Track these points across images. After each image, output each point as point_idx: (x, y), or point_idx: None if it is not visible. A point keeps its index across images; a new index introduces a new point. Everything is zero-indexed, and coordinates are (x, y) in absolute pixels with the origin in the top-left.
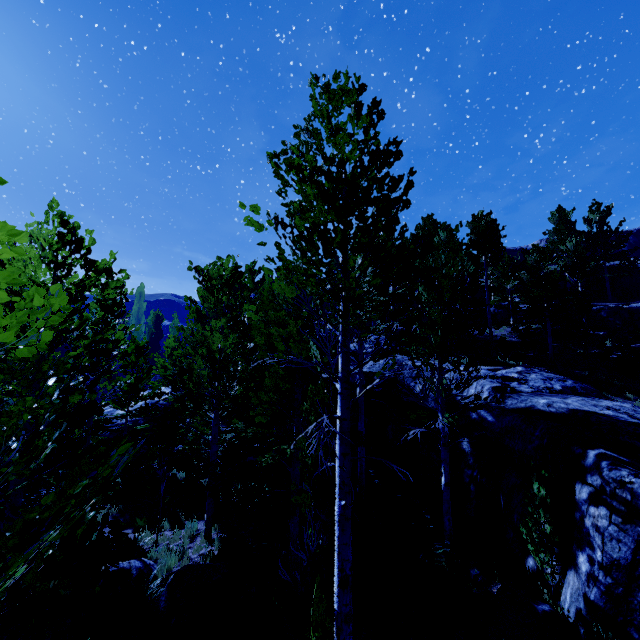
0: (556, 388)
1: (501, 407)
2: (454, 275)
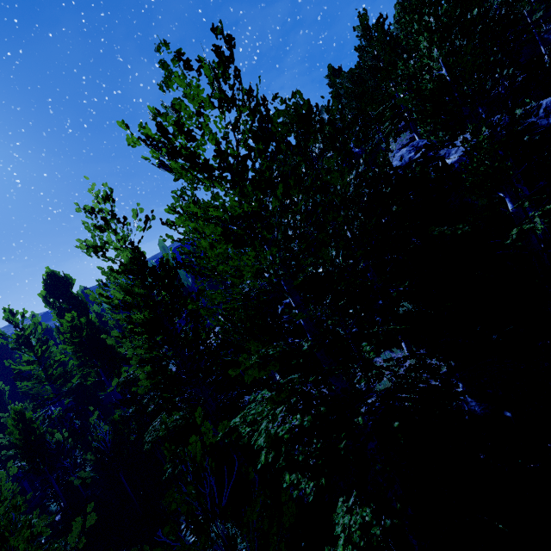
0: None
1: None
2: None
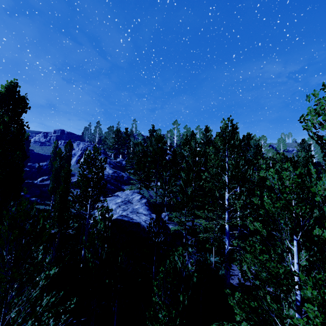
0: None
1: None
2: None
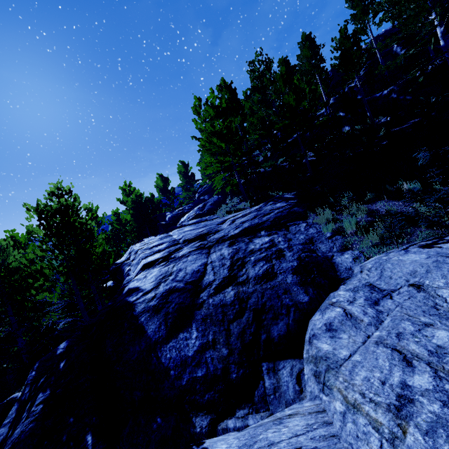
0: (228, 235)
1: (125, 286)
2: (56, 210)
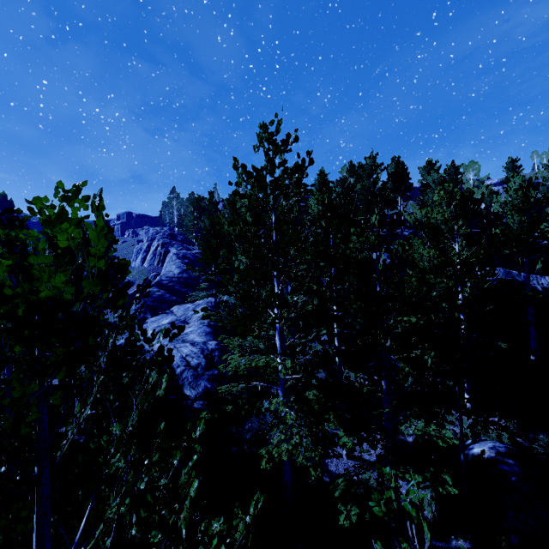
0: None
1: None
2: None
